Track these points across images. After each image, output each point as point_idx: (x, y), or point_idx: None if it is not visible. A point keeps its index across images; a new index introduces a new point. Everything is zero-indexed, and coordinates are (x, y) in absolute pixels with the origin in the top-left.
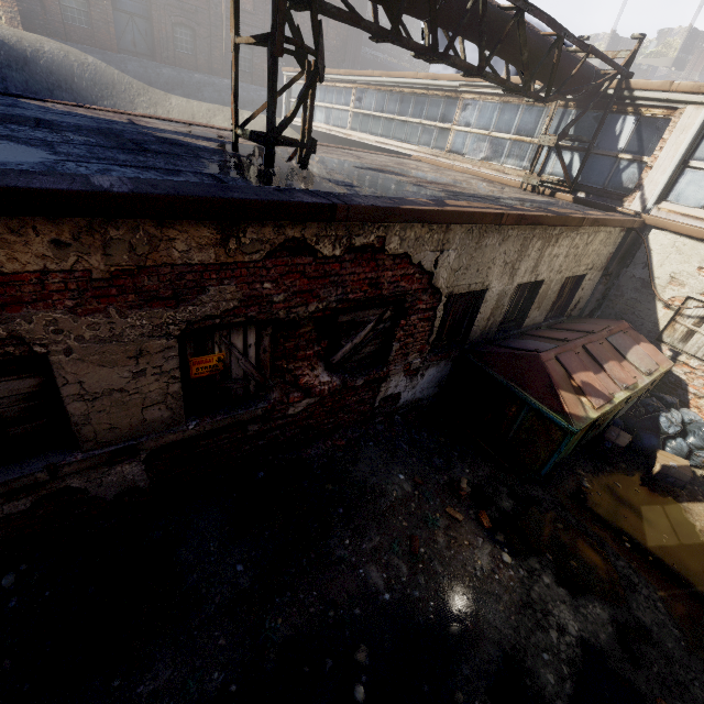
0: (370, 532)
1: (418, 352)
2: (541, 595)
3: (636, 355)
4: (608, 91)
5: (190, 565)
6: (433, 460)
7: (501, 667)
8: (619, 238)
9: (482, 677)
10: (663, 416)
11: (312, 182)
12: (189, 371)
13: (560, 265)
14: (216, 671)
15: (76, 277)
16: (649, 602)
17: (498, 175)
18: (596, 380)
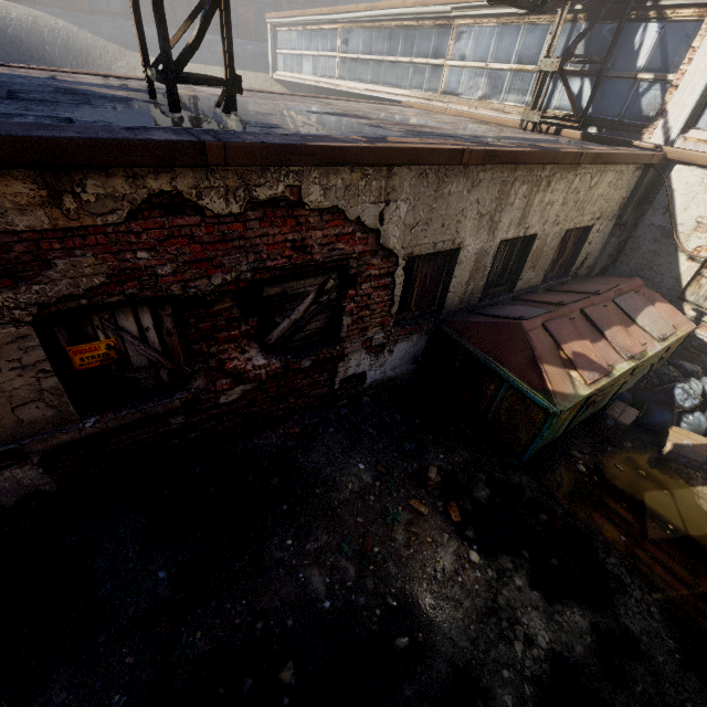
0: (316, 531)
1: (379, 326)
2: (510, 600)
3: (648, 318)
4: None
5: (104, 574)
6: (404, 445)
7: (450, 686)
8: (635, 178)
9: (426, 698)
10: (679, 387)
11: (218, 124)
12: (71, 362)
13: (556, 215)
14: (117, 694)
15: None
16: (641, 606)
17: (498, 115)
18: (593, 349)
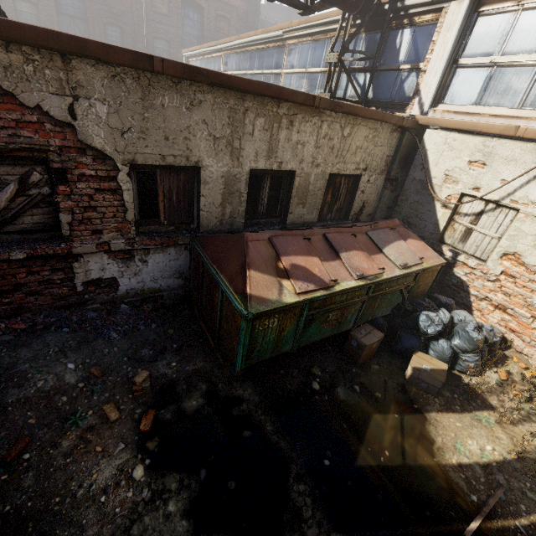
0: None
1: (118, 231)
2: (148, 531)
3: (396, 249)
4: (385, 7)
5: None
6: (142, 351)
7: None
8: (394, 139)
9: None
10: (424, 314)
11: None
12: None
13: (313, 157)
14: None
15: None
16: None
17: None
18: (319, 265)
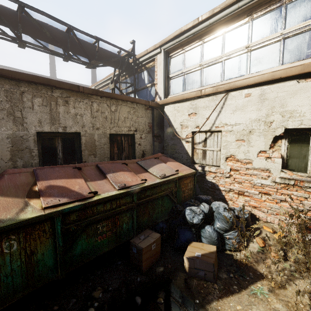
0: None
1: None
2: None
3: (158, 168)
4: (132, 64)
5: None
6: None
7: None
8: (149, 114)
9: None
10: (188, 209)
11: None
12: None
13: (92, 123)
14: None
15: None
16: None
17: None
18: (82, 183)
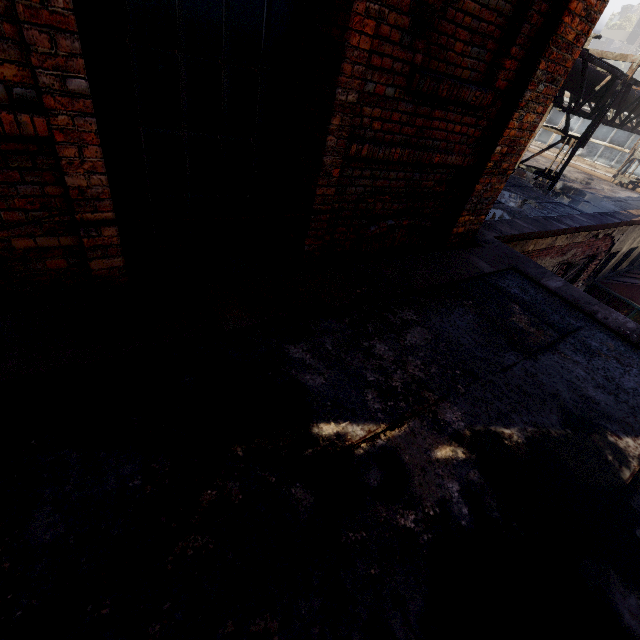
0: None
1: (582, 280)
2: None
3: None
4: None
5: None
6: None
7: None
8: None
9: None
10: None
11: (578, 201)
12: None
13: None
14: None
15: (559, 247)
16: None
17: (590, 169)
18: None
